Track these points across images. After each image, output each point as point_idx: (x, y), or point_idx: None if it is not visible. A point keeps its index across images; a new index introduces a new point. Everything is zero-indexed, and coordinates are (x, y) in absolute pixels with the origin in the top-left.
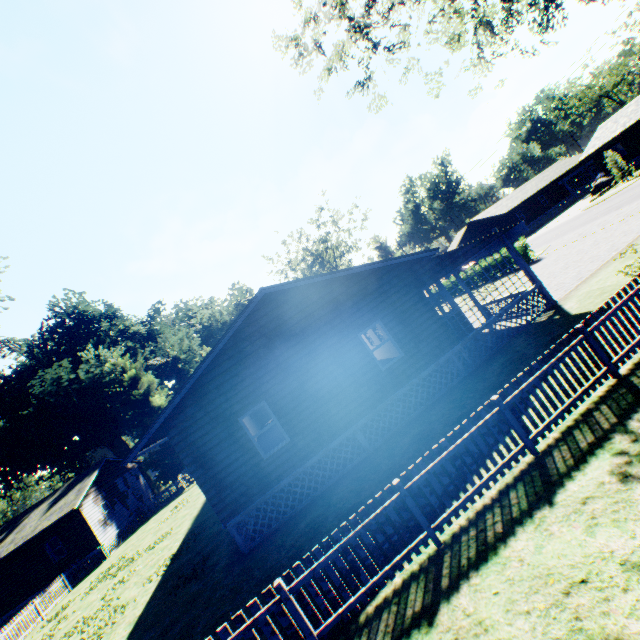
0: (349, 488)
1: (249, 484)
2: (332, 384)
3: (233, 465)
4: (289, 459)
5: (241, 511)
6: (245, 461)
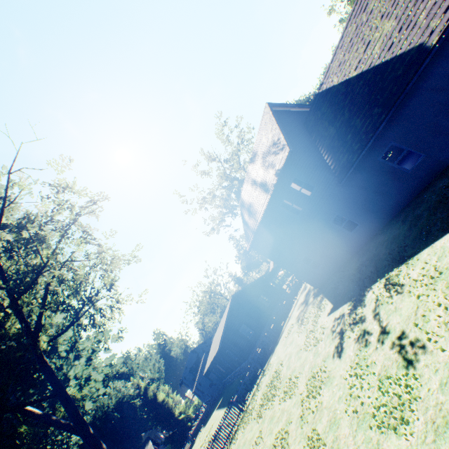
0: (273, 334)
1: (249, 346)
2: (257, 314)
3: (243, 343)
4: (255, 337)
5: (250, 354)
6: (245, 341)
